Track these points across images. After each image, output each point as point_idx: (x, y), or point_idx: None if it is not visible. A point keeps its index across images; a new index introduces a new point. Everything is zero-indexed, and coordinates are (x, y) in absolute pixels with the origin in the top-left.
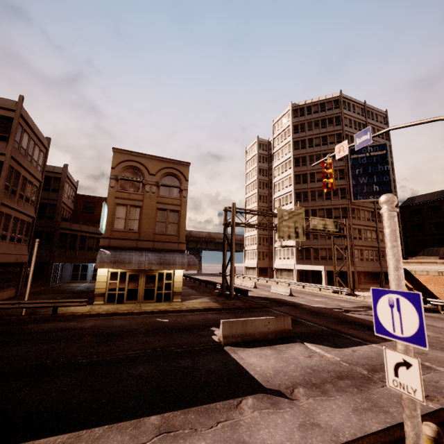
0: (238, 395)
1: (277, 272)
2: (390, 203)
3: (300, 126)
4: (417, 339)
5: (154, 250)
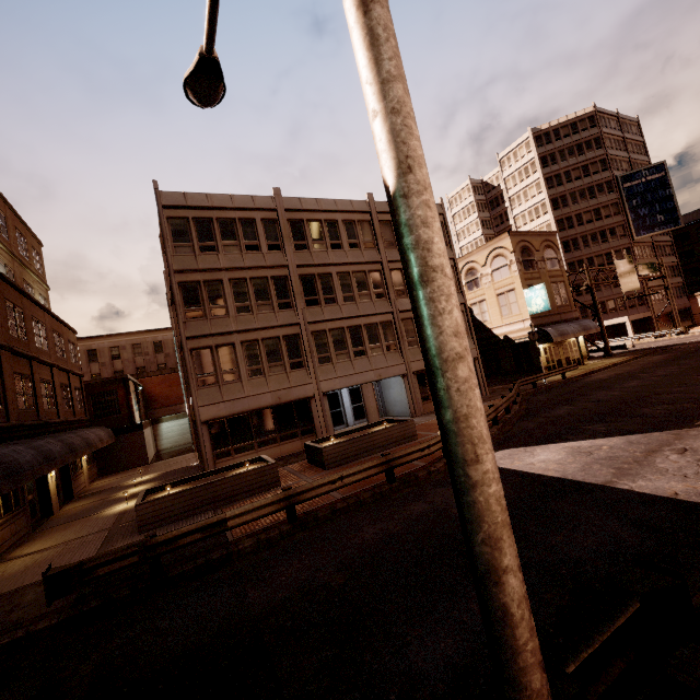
0: None
1: None
2: None
3: (549, 158)
4: None
5: (562, 322)
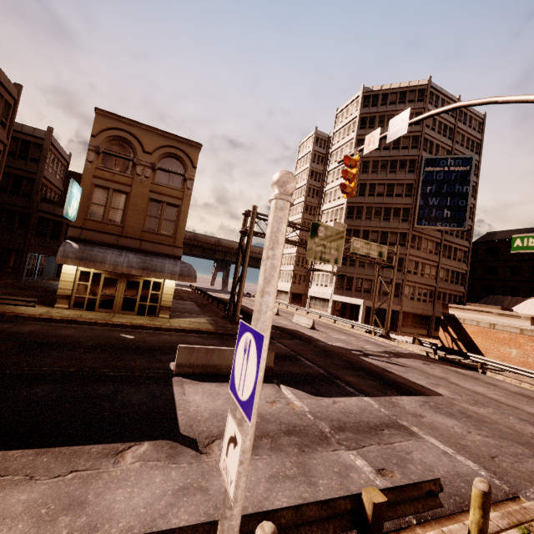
0: (135, 438)
1: (311, 301)
2: (280, 186)
3: (368, 120)
4: (248, 407)
5: (140, 252)
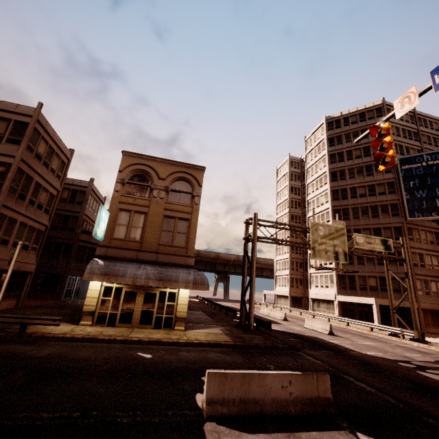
0: None
1: (314, 303)
2: None
3: (336, 138)
4: None
5: (156, 264)
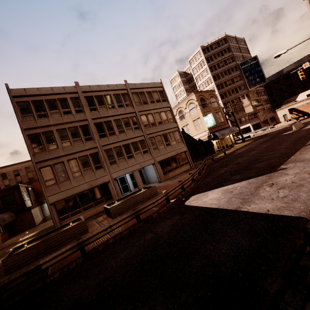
0: None
1: None
2: None
3: (209, 58)
4: None
5: (222, 129)
